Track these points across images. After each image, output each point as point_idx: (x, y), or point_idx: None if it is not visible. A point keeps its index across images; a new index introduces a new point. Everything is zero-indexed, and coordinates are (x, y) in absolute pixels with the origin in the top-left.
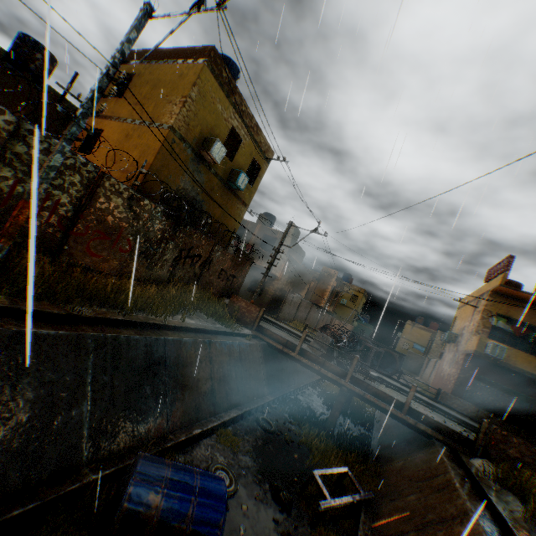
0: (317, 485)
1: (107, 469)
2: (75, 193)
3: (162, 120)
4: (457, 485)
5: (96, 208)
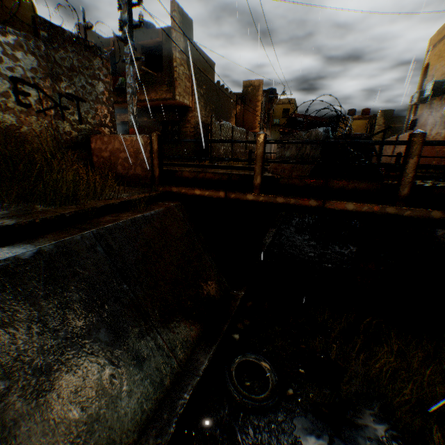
0: None
1: None
2: None
3: None
4: None
5: None
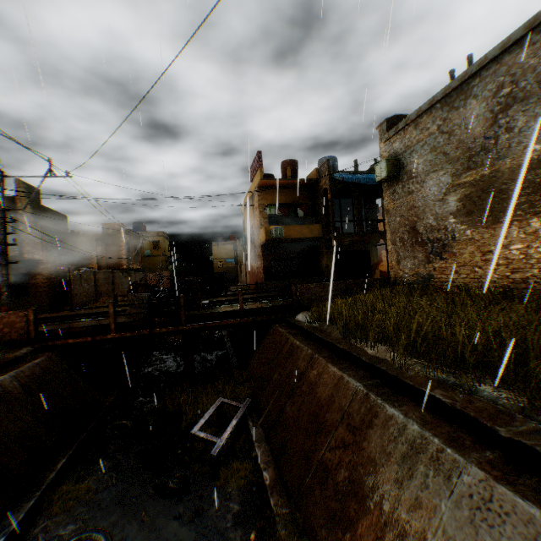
0: (202, 440)
1: None
2: None
3: None
4: (299, 343)
5: None
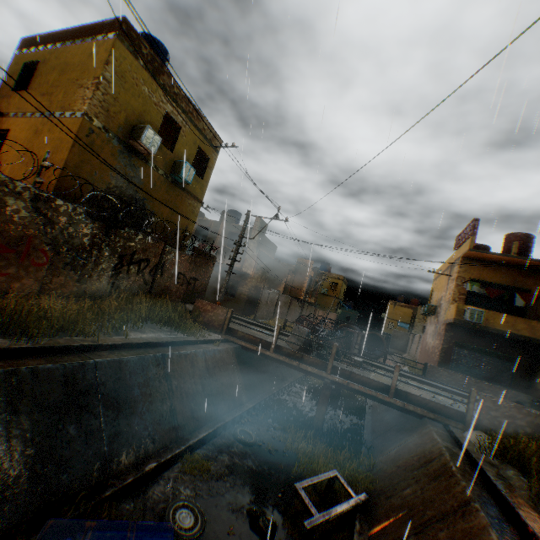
0: (302, 500)
1: None
2: None
3: (75, 107)
4: (454, 469)
5: None
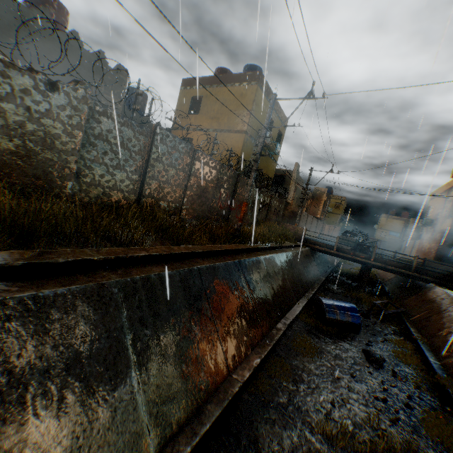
0: (378, 307)
1: (303, 304)
2: (231, 189)
3: (237, 127)
4: (452, 295)
5: (237, 193)
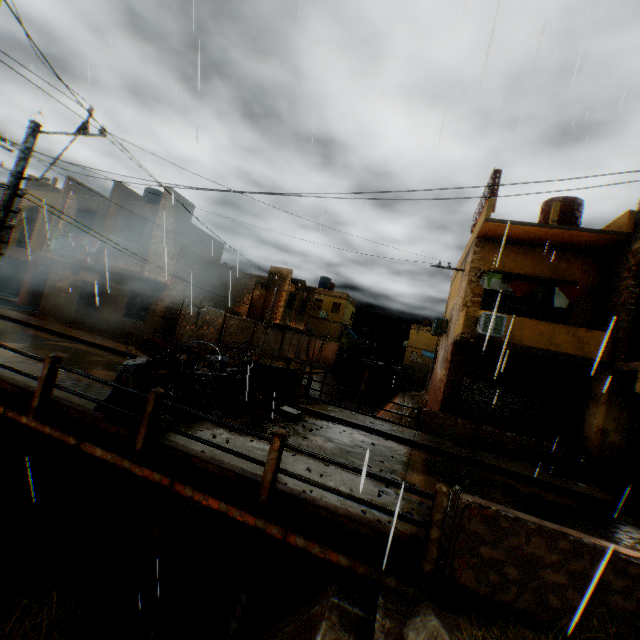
0: None
1: None
2: None
3: None
4: None
5: None
